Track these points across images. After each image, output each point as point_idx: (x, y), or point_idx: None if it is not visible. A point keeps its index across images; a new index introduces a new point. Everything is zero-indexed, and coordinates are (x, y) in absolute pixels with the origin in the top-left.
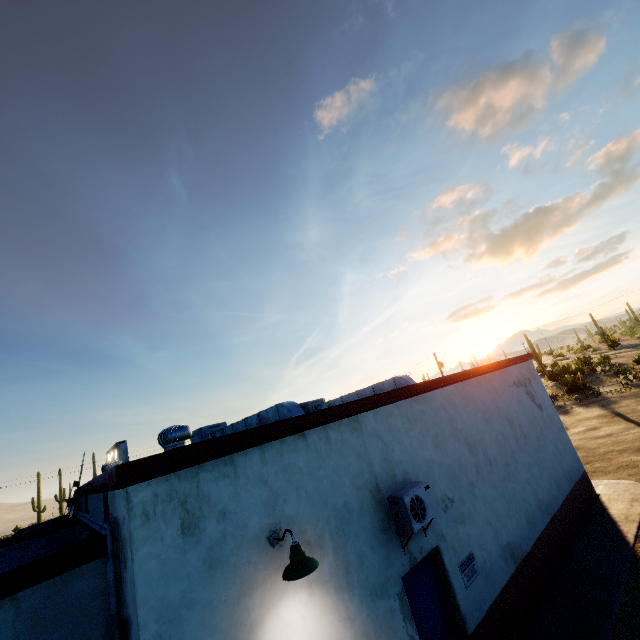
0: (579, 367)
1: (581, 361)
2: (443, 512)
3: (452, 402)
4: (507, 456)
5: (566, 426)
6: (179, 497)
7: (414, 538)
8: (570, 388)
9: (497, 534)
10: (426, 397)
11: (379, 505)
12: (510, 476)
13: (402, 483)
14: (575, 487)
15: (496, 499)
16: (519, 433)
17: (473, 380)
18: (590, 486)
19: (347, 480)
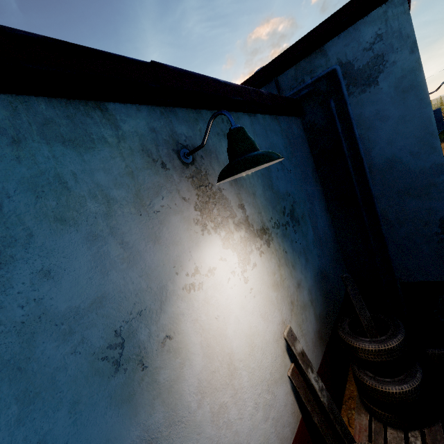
0: None
1: None
2: None
3: None
4: None
5: None
6: None
7: None
8: None
9: None
10: None
11: None
12: None
13: None
14: None
15: None
16: None
17: None
18: None
19: None
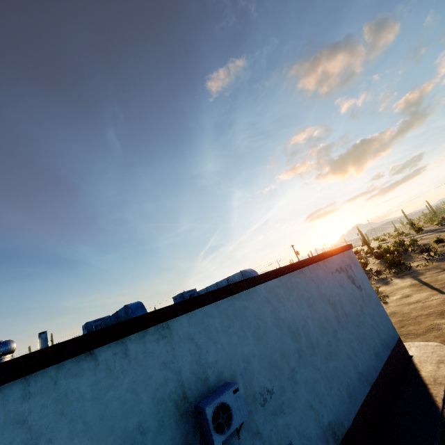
0: (396, 248)
1: (397, 243)
2: (261, 406)
3: (276, 294)
4: (329, 336)
5: (387, 294)
6: None
7: (225, 444)
8: (390, 264)
9: (318, 416)
10: (249, 293)
11: (184, 416)
12: (332, 355)
13: (215, 385)
14: (391, 353)
15: (318, 380)
16: (341, 313)
17: (298, 271)
18: (404, 350)
19: (145, 395)
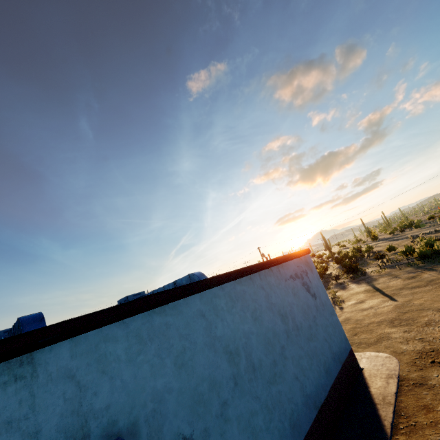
0: (354, 254)
1: (355, 250)
2: None
3: (215, 306)
4: (275, 354)
5: (343, 299)
6: None
7: None
8: (347, 269)
9: None
10: (177, 305)
11: None
12: (276, 377)
13: None
14: (342, 368)
15: (256, 412)
16: (291, 326)
17: (246, 278)
18: (355, 362)
19: None
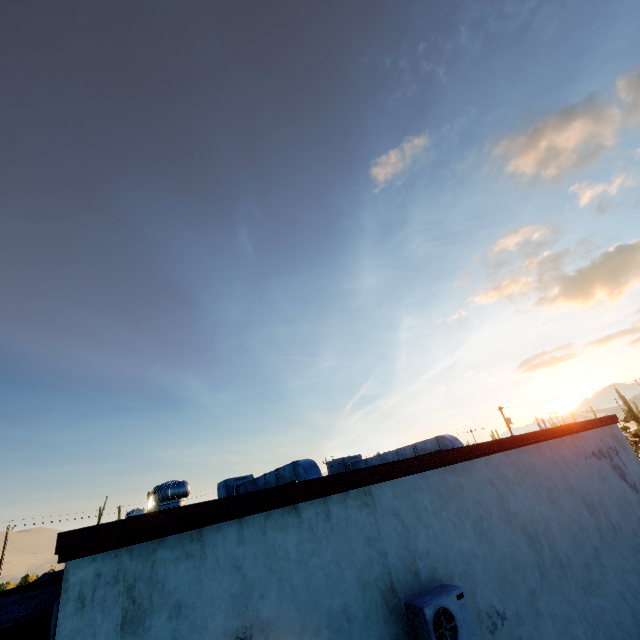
0: None
1: None
2: (489, 633)
3: (502, 475)
4: (587, 555)
5: None
6: (127, 580)
7: None
8: None
9: None
10: (465, 467)
11: (393, 614)
12: (593, 586)
13: (428, 584)
14: None
15: (572, 620)
16: (604, 523)
17: (532, 447)
18: None
19: (349, 574)
